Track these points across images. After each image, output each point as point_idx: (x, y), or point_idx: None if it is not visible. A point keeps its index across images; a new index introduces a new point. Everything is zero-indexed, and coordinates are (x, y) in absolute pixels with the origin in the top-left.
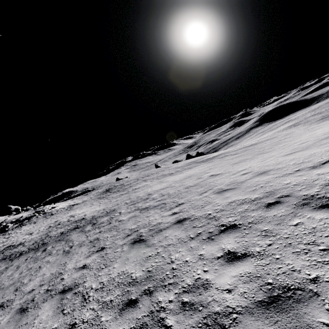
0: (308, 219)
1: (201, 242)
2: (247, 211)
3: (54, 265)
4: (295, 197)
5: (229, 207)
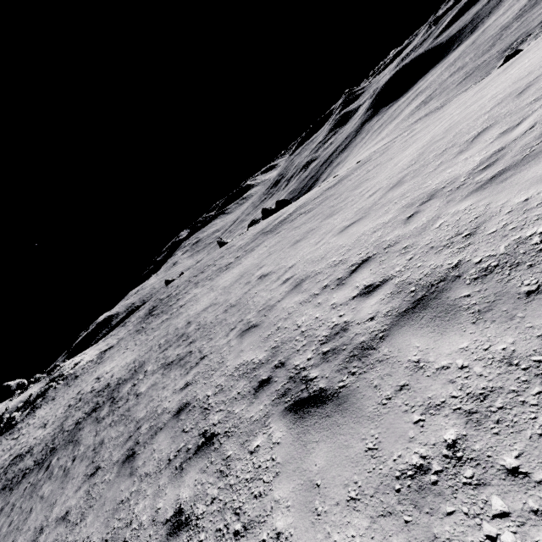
0: (267, 438)
1: (171, 475)
2: (237, 398)
3: (44, 507)
4: (286, 371)
5: (229, 382)
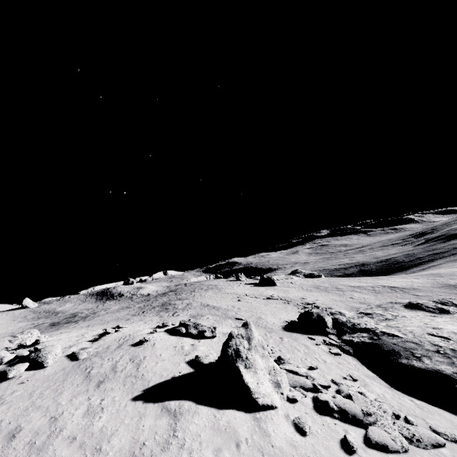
0: None
1: None
2: None
3: None
4: None
5: None
